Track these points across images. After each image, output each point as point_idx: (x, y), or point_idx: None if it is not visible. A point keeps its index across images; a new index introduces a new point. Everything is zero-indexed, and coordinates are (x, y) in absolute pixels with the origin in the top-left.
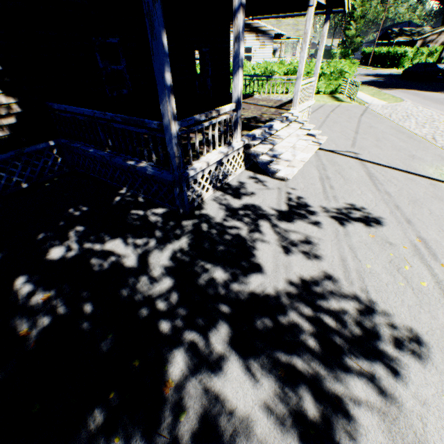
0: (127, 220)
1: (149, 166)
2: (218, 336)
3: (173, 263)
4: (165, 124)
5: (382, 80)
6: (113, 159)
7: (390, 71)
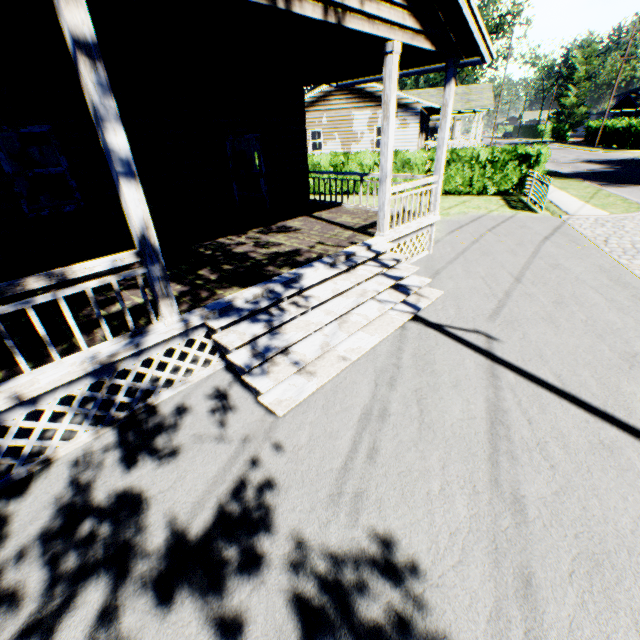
0: None
1: None
2: None
3: None
4: None
5: (613, 170)
6: None
7: (633, 155)
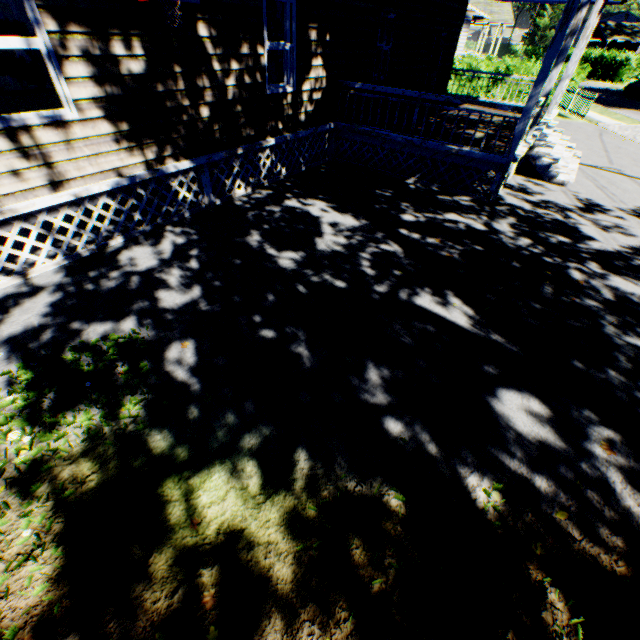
0: (442, 203)
1: (473, 151)
2: (591, 266)
3: (517, 231)
4: (526, 107)
5: (600, 97)
6: (426, 143)
7: (604, 85)
